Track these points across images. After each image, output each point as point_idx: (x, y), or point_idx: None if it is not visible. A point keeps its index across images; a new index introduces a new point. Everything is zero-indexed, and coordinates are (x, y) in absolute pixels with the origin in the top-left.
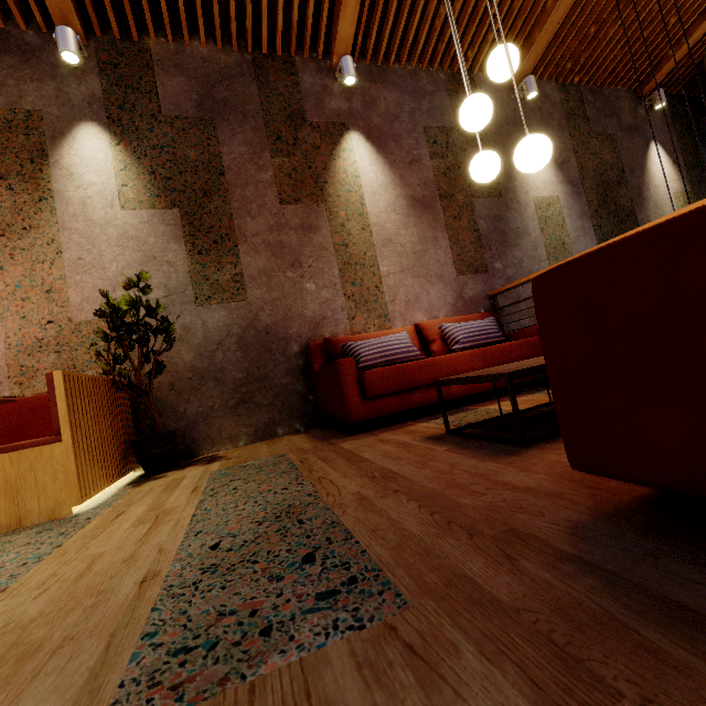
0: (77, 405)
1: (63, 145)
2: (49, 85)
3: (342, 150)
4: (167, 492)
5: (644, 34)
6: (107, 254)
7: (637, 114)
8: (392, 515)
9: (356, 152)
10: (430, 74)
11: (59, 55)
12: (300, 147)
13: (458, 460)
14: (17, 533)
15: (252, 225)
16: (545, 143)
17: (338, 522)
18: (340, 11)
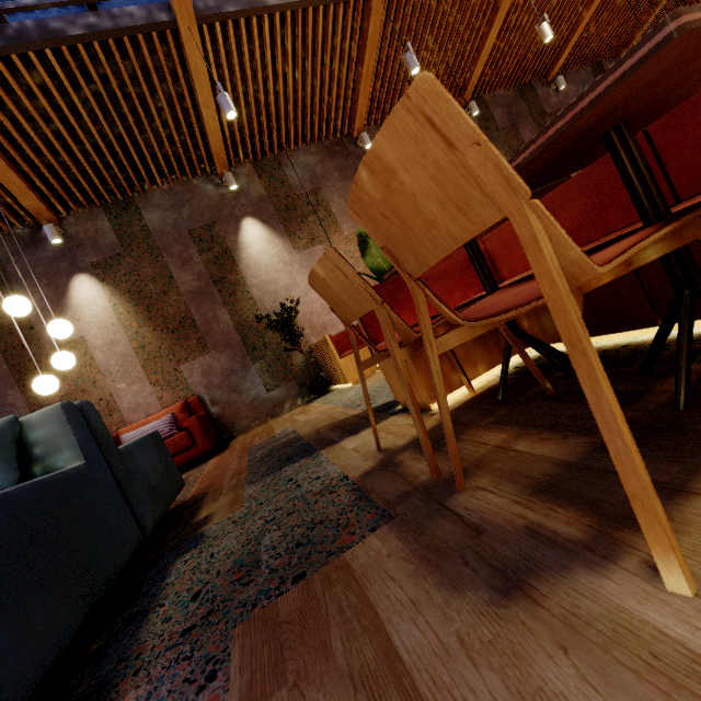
0: None
1: None
2: None
3: None
4: None
5: None
6: None
7: None
8: None
9: None
10: (584, 69)
11: None
12: None
13: None
14: None
15: None
16: None
17: None
18: (561, 56)
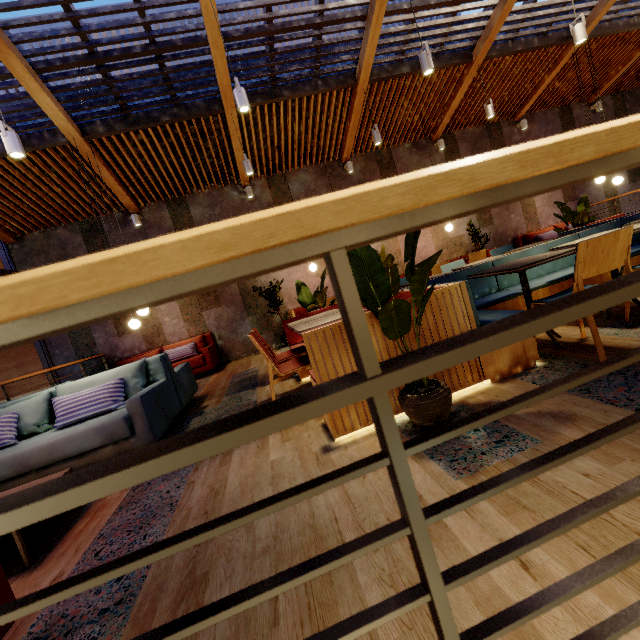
0: None
1: None
2: (431, 158)
3: None
4: None
5: None
6: None
7: None
8: None
9: None
10: (552, 111)
11: (431, 146)
12: None
13: None
14: None
15: None
16: (622, 179)
17: None
18: (526, 105)
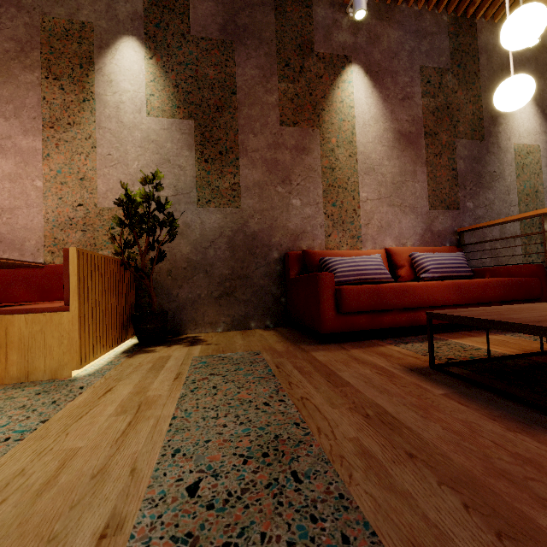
0: (88, 280)
1: (107, 54)
2: (101, 1)
3: (342, 81)
4: (152, 372)
5: None
6: (131, 153)
7: None
8: (428, 513)
9: (354, 84)
10: (434, 16)
11: None
12: (305, 75)
13: (472, 418)
14: (22, 387)
15: (253, 141)
16: None
17: (348, 498)
18: None
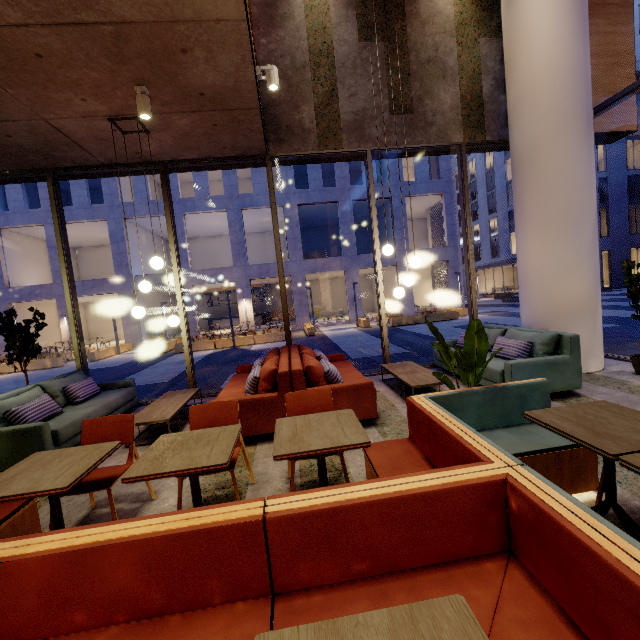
0: None
1: None
2: None
3: None
4: None
5: None
6: None
7: None
8: None
9: None
10: None
11: None
12: None
13: None
14: None
15: None
16: None
17: None
18: None
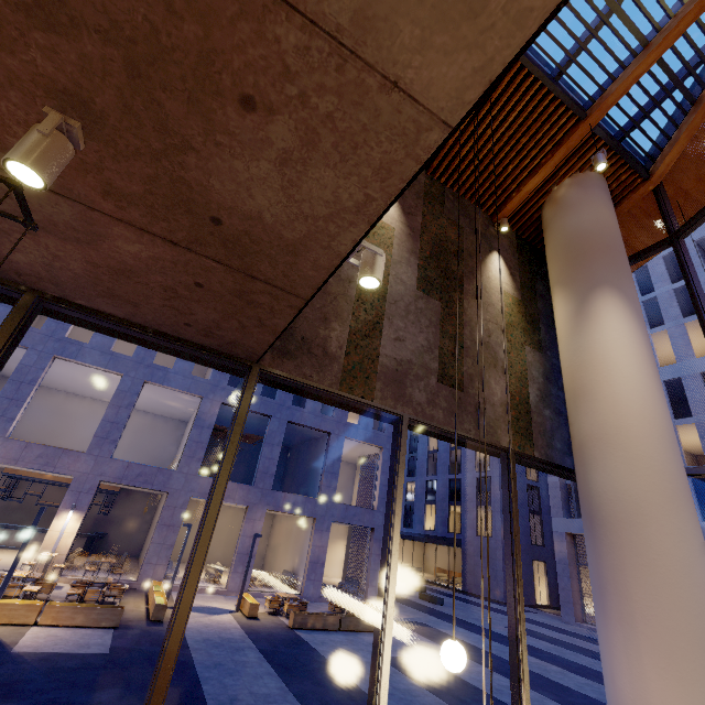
0: None
1: None
2: None
3: None
4: None
5: (491, 167)
6: None
7: (488, 229)
8: None
9: None
10: None
11: None
12: None
13: None
14: None
15: None
16: None
17: None
18: None
